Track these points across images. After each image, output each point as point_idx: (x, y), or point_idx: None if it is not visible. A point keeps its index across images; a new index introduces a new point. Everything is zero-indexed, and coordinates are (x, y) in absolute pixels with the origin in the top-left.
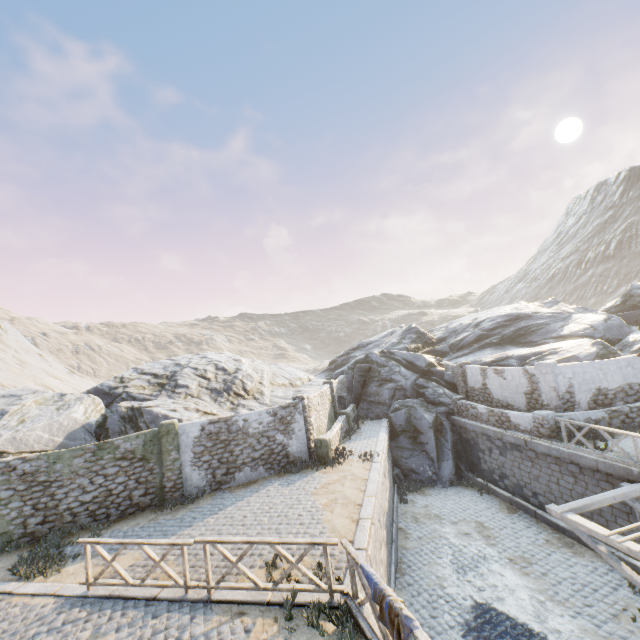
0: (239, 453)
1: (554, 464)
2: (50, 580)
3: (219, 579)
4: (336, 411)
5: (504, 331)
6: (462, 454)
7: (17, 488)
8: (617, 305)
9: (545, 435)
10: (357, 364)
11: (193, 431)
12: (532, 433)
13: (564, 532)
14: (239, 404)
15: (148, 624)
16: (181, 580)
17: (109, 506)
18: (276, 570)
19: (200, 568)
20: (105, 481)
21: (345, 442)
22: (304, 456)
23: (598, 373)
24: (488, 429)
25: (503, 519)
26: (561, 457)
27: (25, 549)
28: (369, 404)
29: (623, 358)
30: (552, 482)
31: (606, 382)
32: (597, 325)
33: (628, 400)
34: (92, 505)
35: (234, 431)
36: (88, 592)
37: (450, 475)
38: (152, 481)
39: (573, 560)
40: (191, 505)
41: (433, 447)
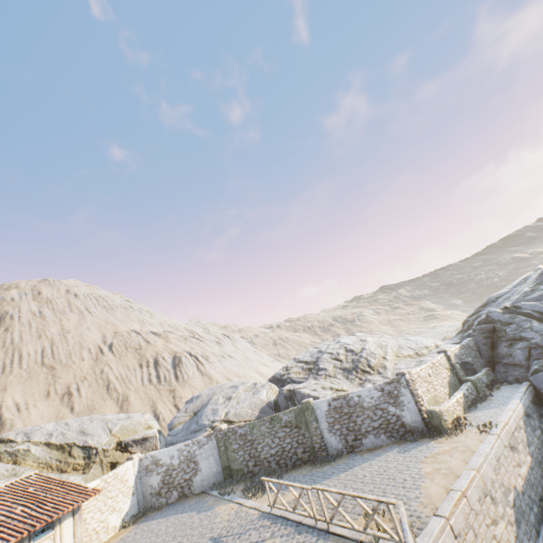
0: (361, 423)
1: None
2: (257, 500)
3: (331, 517)
4: (460, 378)
5: None
6: None
7: (240, 443)
8: None
9: None
10: (478, 326)
11: (323, 406)
12: None
13: None
14: (365, 379)
15: (295, 537)
16: (312, 513)
17: (285, 458)
18: (373, 520)
19: (328, 509)
20: (279, 441)
21: (470, 411)
22: (420, 426)
23: None
24: None
25: None
26: None
27: (250, 480)
28: (504, 366)
29: None
30: None
31: None
32: None
33: None
34: (276, 457)
35: (352, 405)
36: (271, 511)
37: None
38: (306, 443)
39: None
40: (333, 462)
41: None
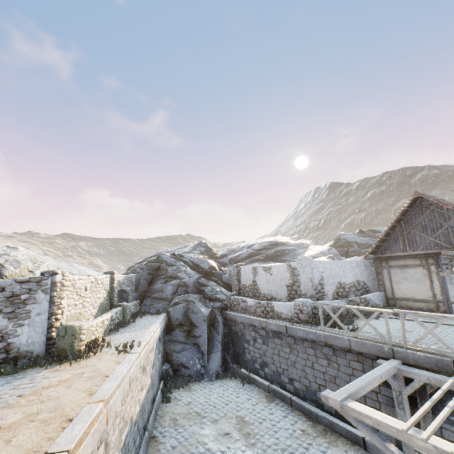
0: None
1: (310, 348)
2: None
3: None
4: (113, 303)
5: (268, 252)
6: (230, 346)
7: None
8: (332, 245)
9: (304, 320)
10: (148, 263)
11: None
12: (292, 320)
13: (317, 418)
14: None
15: None
16: None
17: None
18: None
19: None
20: None
21: (111, 334)
22: (37, 350)
23: (340, 270)
24: (255, 319)
25: (263, 410)
26: (318, 340)
27: None
28: (152, 300)
29: (354, 260)
30: (308, 366)
31: (344, 278)
32: (325, 252)
33: (357, 293)
34: None
35: None
36: None
37: (217, 367)
38: None
39: (330, 452)
40: None
41: (205, 340)
